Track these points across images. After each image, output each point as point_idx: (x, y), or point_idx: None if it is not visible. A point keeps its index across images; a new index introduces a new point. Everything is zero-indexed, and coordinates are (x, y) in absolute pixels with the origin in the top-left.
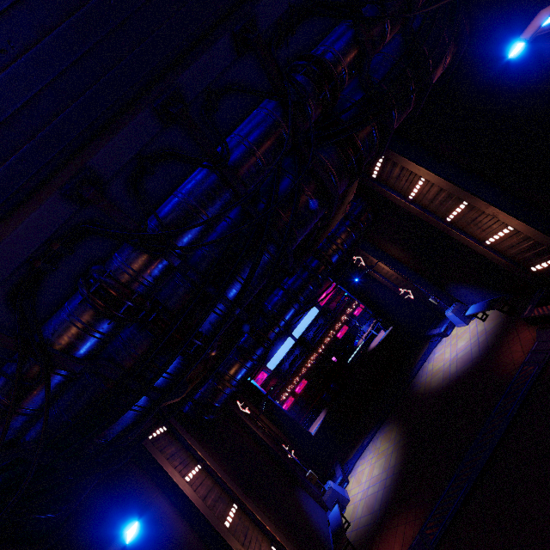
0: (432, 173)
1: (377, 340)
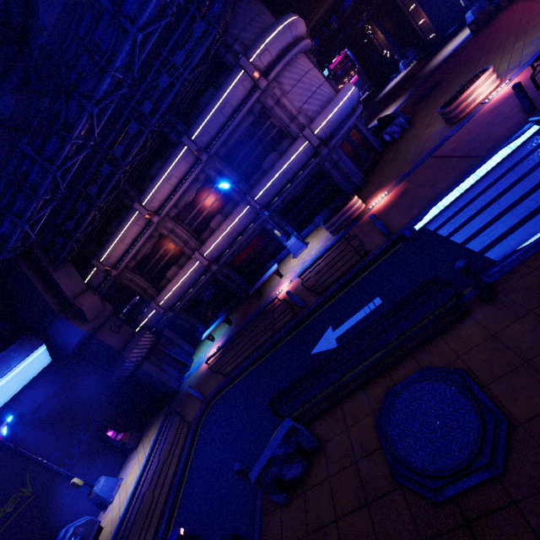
0: None
1: (361, 99)
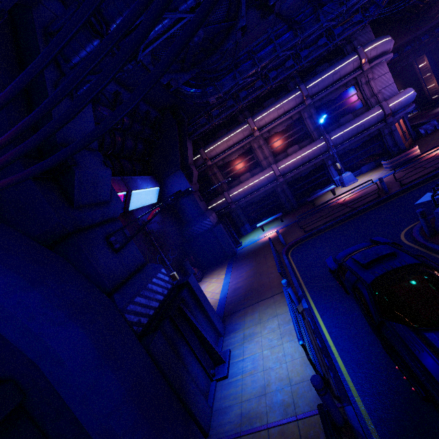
0: (428, 62)
1: None
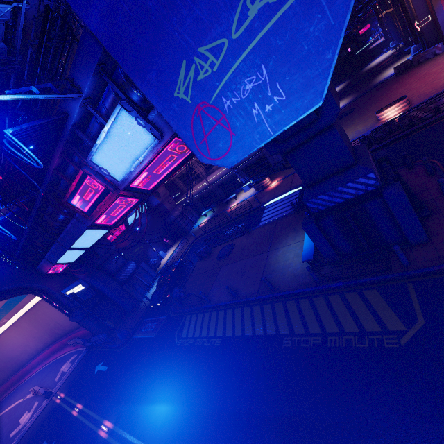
0: (391, 3)
1: (376, 44)
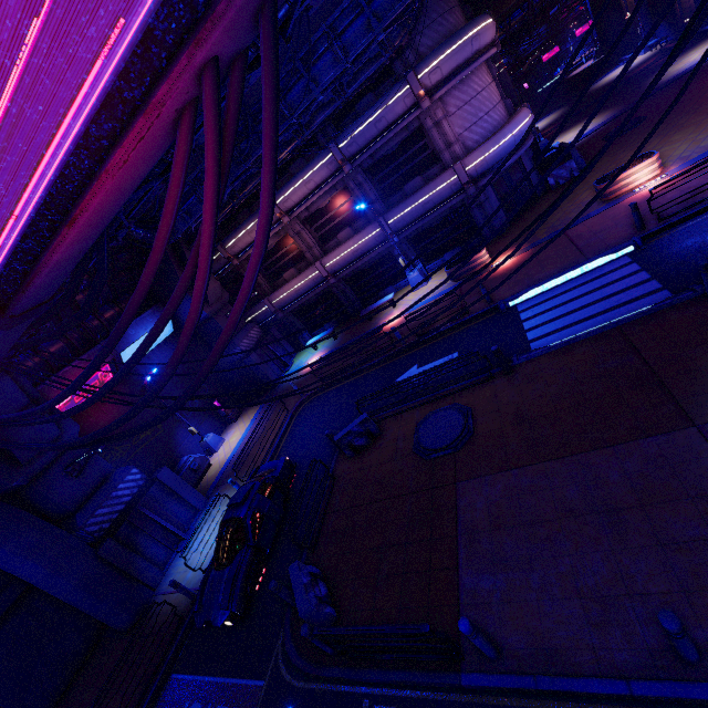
0: None
1: (581, 69)
